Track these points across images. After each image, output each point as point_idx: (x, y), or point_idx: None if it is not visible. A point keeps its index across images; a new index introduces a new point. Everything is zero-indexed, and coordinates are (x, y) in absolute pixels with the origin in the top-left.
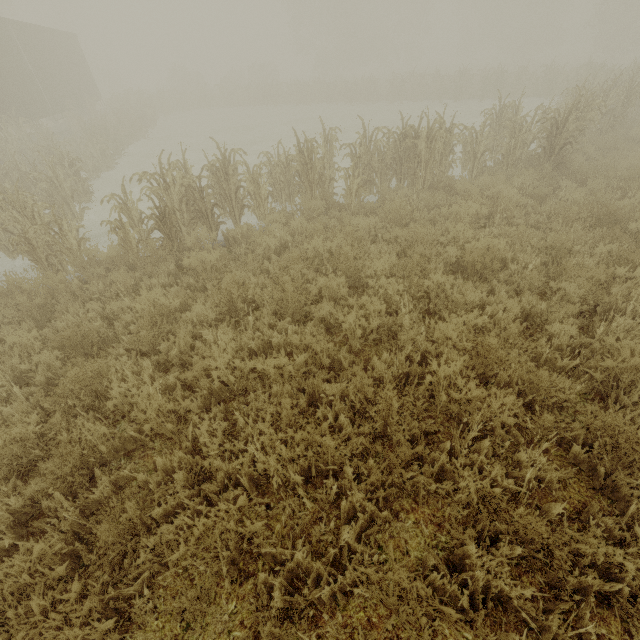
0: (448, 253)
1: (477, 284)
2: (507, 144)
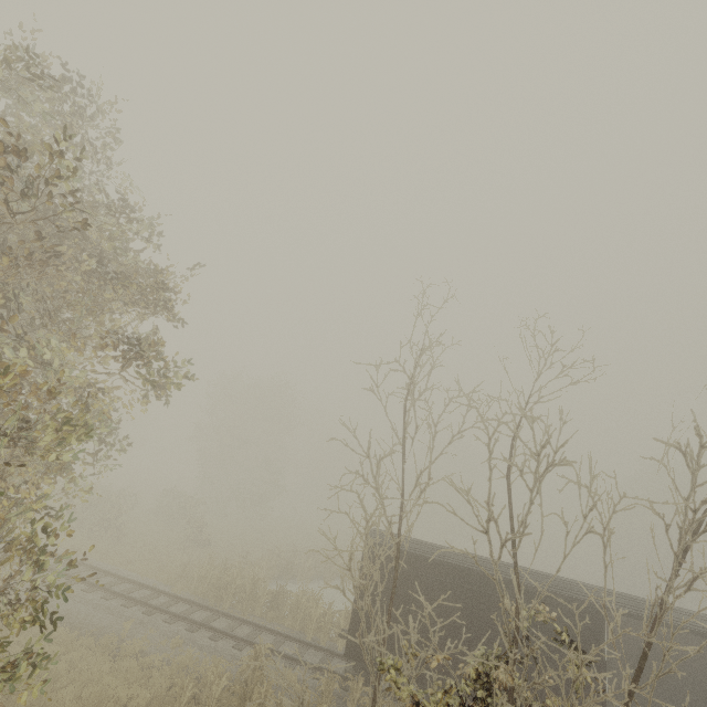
0: None
1: None
2: None
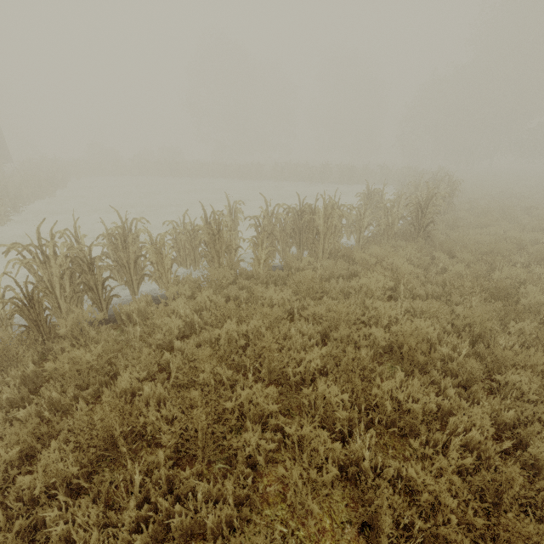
0: (375, 335)
1: (417, 376)
2: (386, 221)
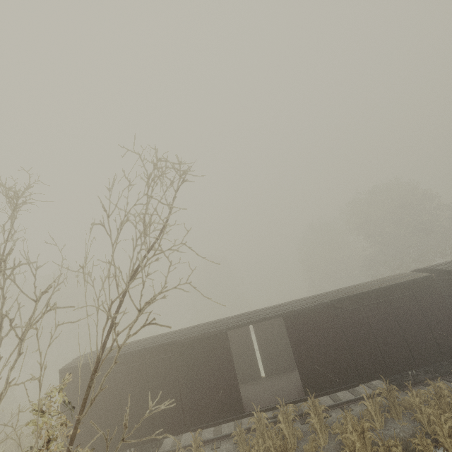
0: None
1: None
2: None
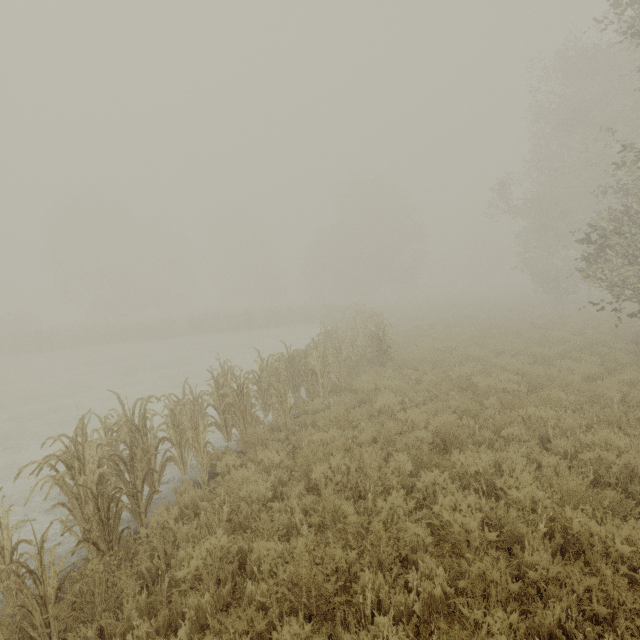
0: (421, 436)
1: (464, 452)
2: (359, 352)
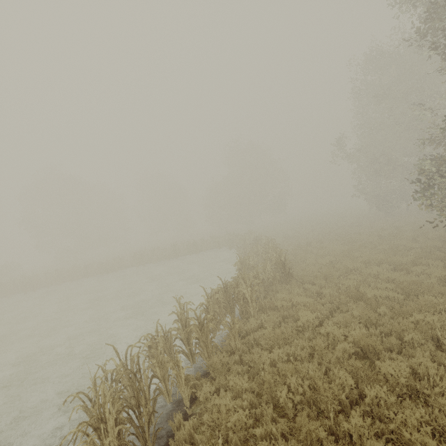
0: (344, 348)
1: (381, 359)
2: (271, 276)
